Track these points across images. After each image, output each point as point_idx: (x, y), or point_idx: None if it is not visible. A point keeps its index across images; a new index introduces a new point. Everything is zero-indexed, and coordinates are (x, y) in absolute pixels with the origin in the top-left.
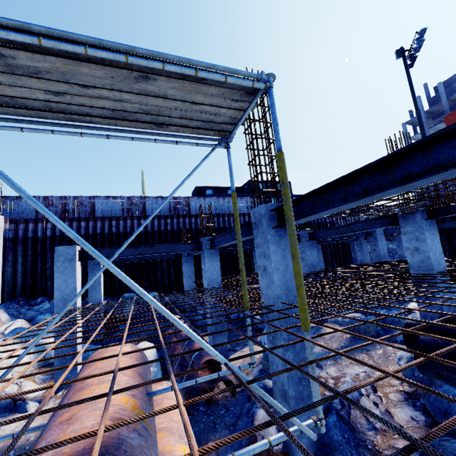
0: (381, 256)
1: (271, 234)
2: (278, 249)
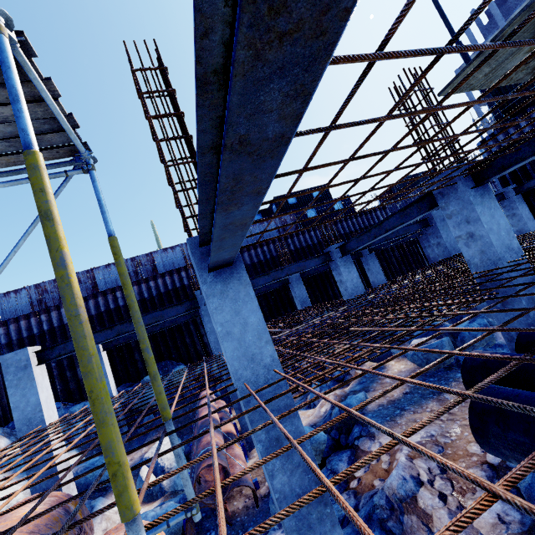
0: (449, 250)
1: (208, 281)
2: (225, 301)
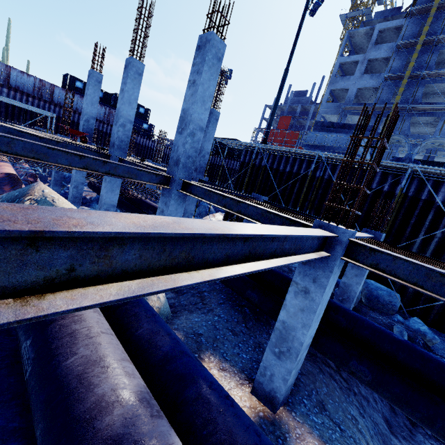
0: None
1: None
2: None
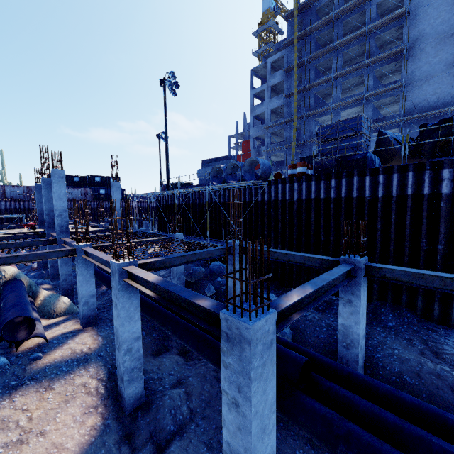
0: None
1: None
2: None
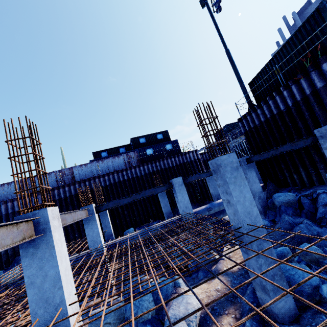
0: (182, 208)
1: None
2: None
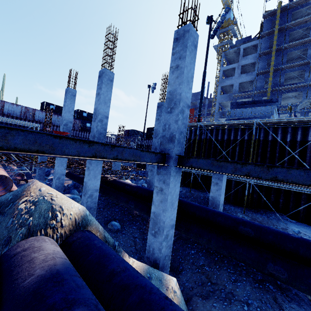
0: None
1: None
2: None
